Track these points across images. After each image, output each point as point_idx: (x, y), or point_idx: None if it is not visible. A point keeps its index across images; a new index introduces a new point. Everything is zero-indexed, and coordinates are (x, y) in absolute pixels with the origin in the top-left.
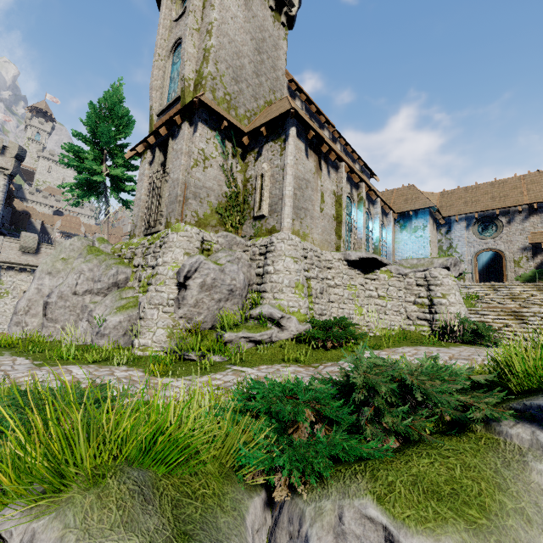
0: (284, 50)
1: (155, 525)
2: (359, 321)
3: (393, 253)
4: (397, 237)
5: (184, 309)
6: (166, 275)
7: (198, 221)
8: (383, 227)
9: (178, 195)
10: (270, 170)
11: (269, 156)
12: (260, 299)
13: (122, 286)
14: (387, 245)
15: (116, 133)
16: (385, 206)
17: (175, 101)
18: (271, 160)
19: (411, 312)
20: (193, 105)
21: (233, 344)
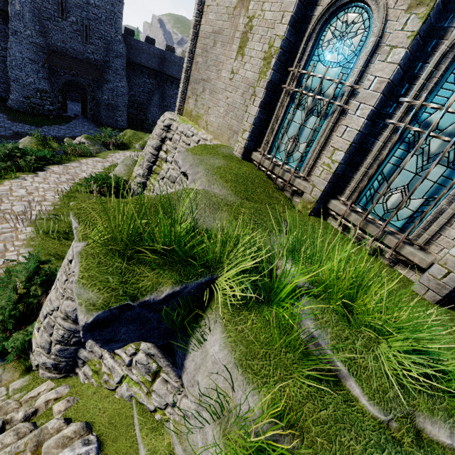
0: None
1: (25, 143)
2: None
3: None
4: None
5: None
6: None
7: None
8: None
9: None
10: None
11: None
12: None
13: None
14: None
15: None
16: None
17: None
18: None
19: None
20: None
21: None
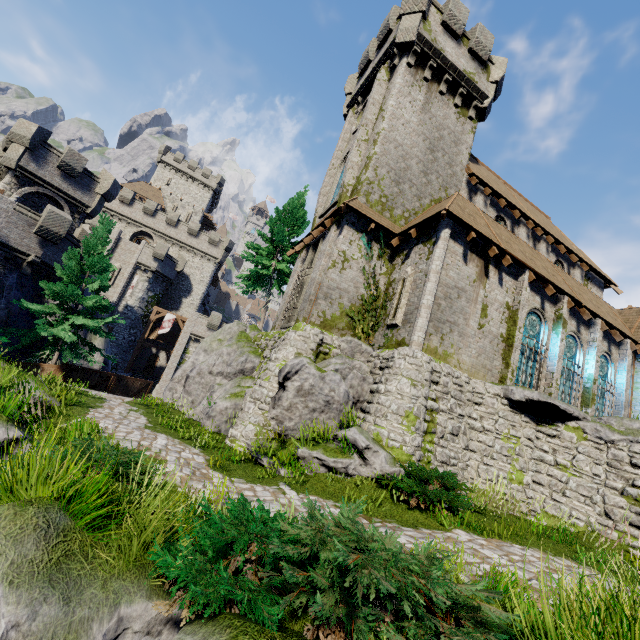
0: (468, 144)
1: (35, 555)
2: (513, 491)
3: (626, 404)
4: (639, 382)
5: (277, 410)
6: (273, 371)
7: (324, 321)
8: (608, 362)
9: (311, 294)
10: (413, 274)
11: (416, 259)
12: (363, 420)
13: (248, 374)
14: (615, 390)
15: (290, 232)
16: (614, 331)
17: (333, 205)
18: (417, 264)
19: (613, 506)
20: (339, 210)
21: (306, 462)
